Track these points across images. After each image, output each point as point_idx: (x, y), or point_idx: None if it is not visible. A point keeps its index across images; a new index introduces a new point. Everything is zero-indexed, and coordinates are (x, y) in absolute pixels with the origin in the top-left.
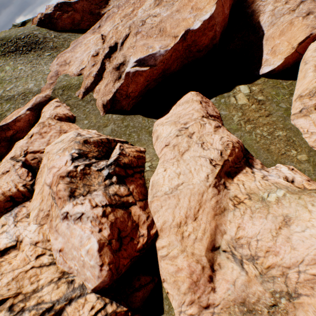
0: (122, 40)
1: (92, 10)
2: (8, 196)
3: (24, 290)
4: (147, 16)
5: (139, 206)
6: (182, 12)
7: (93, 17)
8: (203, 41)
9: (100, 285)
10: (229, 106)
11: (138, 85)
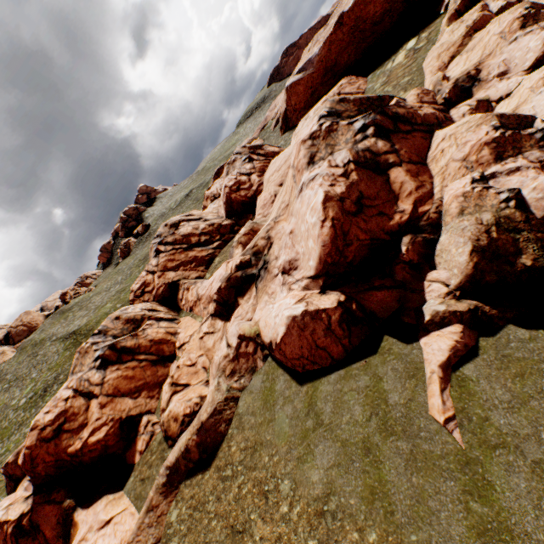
0: None
1: None
2: (213, 194)
3: (202, 215)
4: None
5: (257, 175)
6: None
7: None
8: (373, 11)
9: (225, 209)
10: (381, 75)
11: (299, 96)
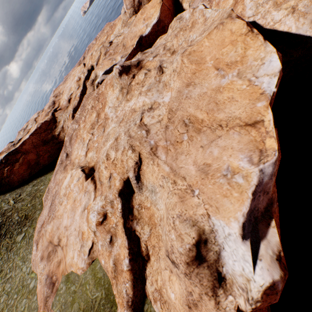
0: (132, 172)
1: (44, 139)
2: None
3: None
4: (132, 113)
5: None
6: (201, 81)
7: (49, 145)
8: None
9: None
10: None
11: None
